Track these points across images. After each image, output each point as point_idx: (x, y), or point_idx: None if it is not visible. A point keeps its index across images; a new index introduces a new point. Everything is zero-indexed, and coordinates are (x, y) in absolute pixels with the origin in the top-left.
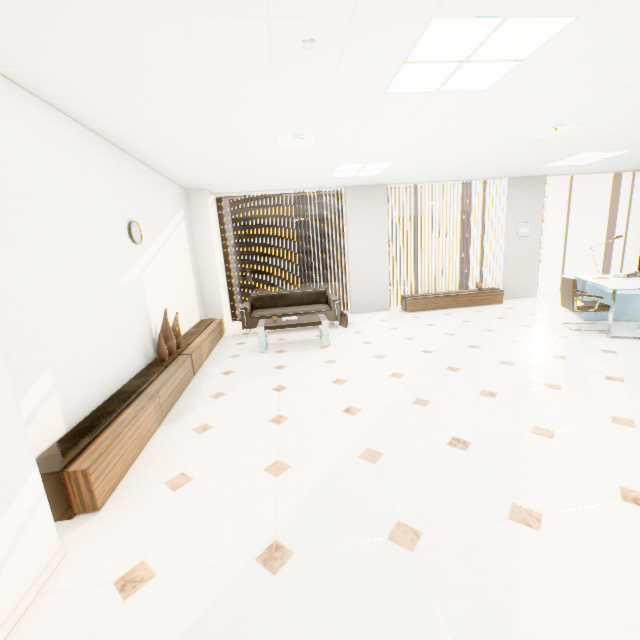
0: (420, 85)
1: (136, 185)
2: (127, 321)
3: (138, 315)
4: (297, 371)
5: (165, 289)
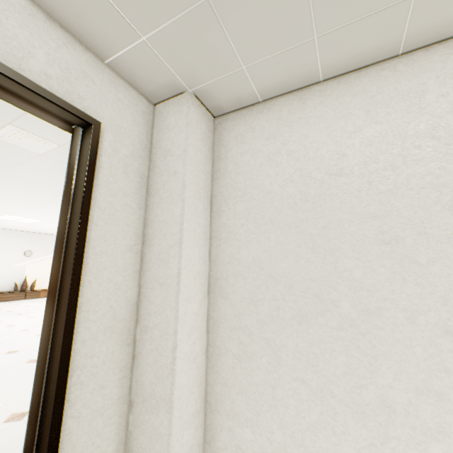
0: (31, 222)
1: (40, 241)
2: (7, 276)
3: (16, 276)
4: (37, 303)
5: (44, 271)
